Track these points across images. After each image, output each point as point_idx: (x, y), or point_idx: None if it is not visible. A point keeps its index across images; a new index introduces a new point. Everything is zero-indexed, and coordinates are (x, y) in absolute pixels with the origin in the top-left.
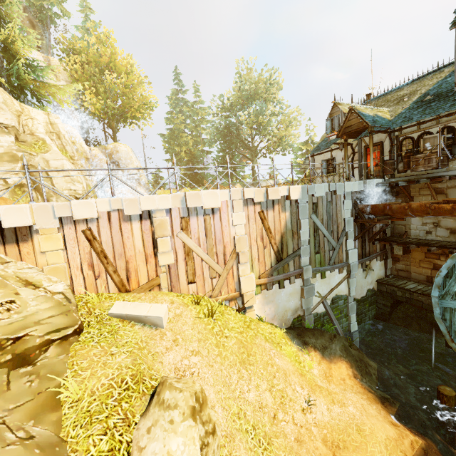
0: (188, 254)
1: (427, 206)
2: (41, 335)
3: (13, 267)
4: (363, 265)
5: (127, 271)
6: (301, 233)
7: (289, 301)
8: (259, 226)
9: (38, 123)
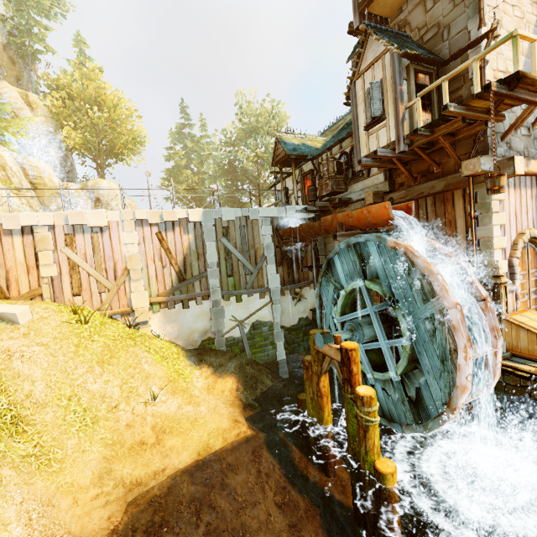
0: (73, 268)
1: (309, 226)
2: None
3: None
4: (292, 292)
5: (7, 280)
6: (208, 255)
7: (196, 322)
8: (157, 246)
9: None
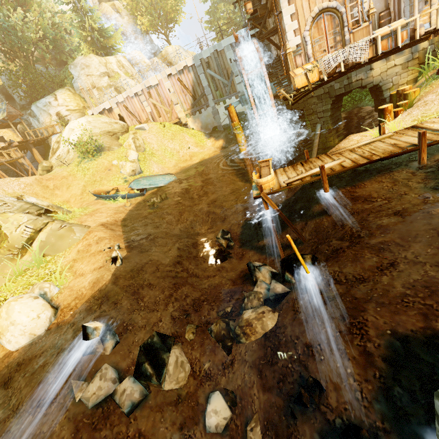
0: (155, 106)
1: None
2: (117, 131)
3: (113, 120)
4: None
5: (139, 117)
6: (202, 82)
7: (207, 120)
8: (180, 86)
9: (114, 64)
